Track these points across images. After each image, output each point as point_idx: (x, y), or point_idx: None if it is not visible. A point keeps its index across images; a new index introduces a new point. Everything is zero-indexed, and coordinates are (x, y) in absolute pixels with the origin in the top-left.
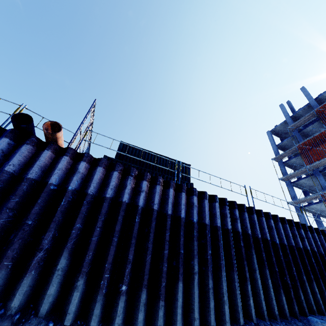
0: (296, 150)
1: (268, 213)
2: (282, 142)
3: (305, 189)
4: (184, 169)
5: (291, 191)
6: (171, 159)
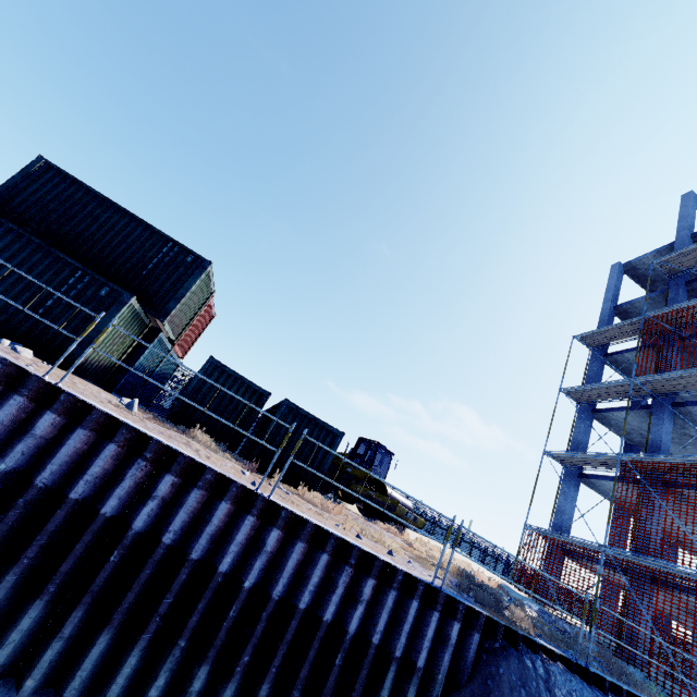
0: (645, 329)
1: (62, 393)
2: (633, 301)
3: (631, 439)
4: (183, 266)
5: (579, 429)
6: (162, 233)
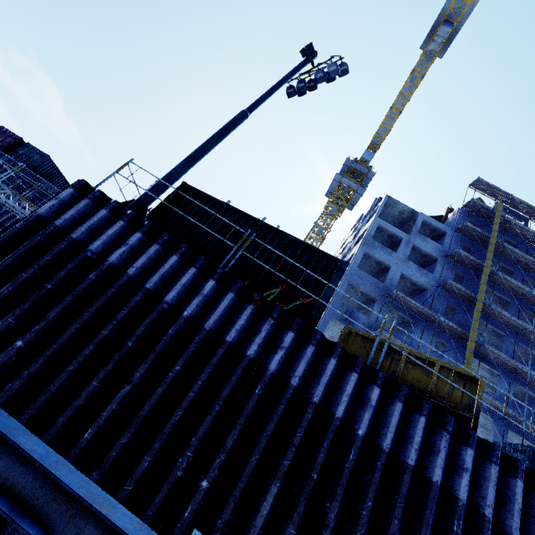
0: None
1: None
2: None
3: None
4: None
5: None
6: None
